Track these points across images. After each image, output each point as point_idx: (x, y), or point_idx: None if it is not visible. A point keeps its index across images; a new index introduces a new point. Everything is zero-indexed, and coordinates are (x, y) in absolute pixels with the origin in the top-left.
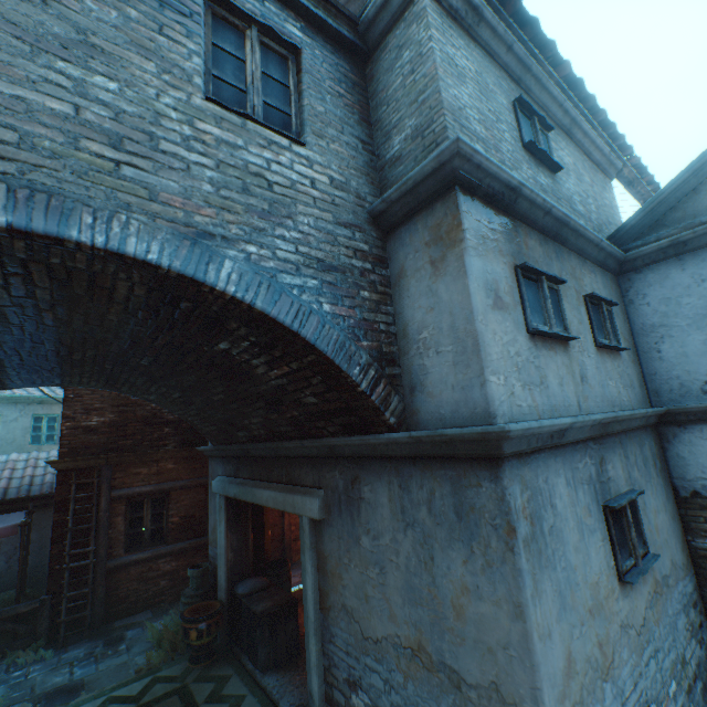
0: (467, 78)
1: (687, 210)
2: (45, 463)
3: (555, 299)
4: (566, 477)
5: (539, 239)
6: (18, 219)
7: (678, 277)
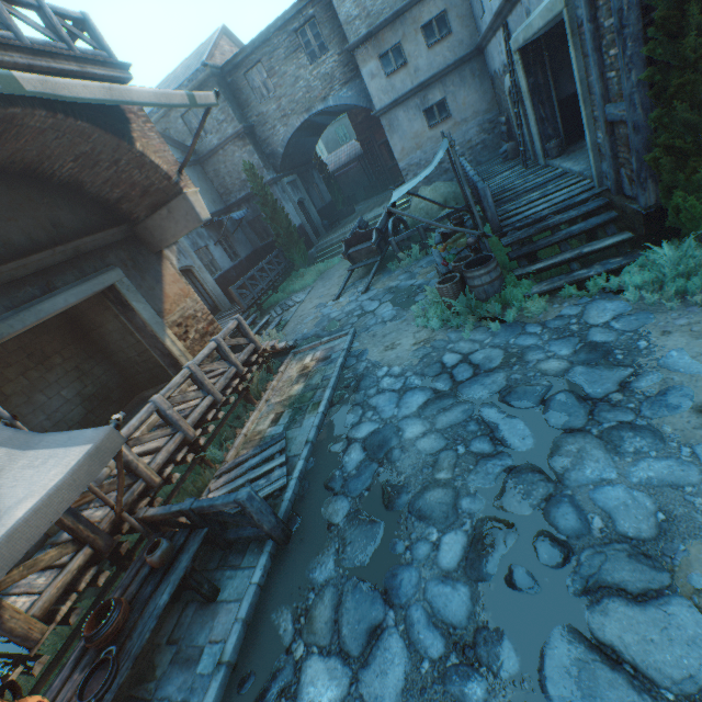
0: None
1: None
2: None
3: (399, 51)
4: (404, 111)
5: (390, 28)
6: (309, 116)
7: None
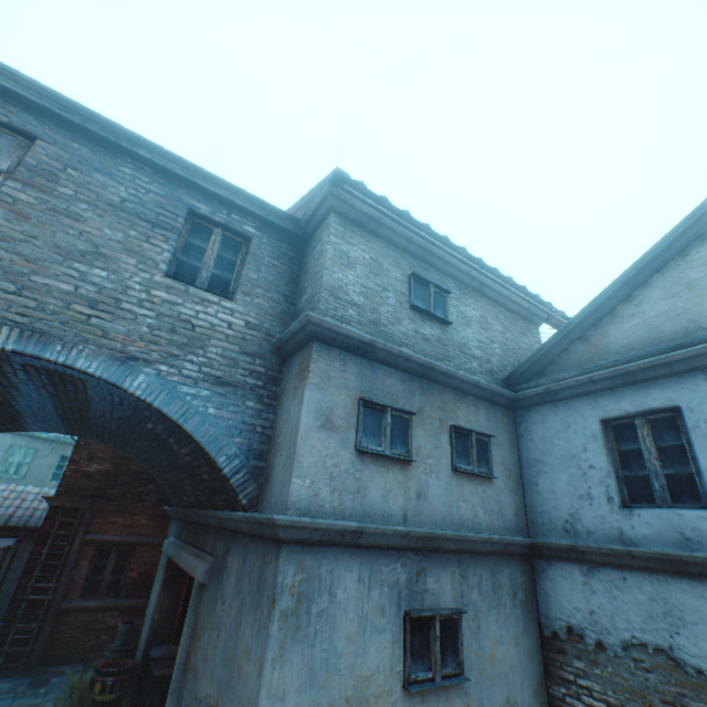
0: (359, 264)
1: (561, 365)
2: None
3: (404, 426)
4: (360, 574)
5: (403, 377)
6: (20, 347)
7: (553, 420)
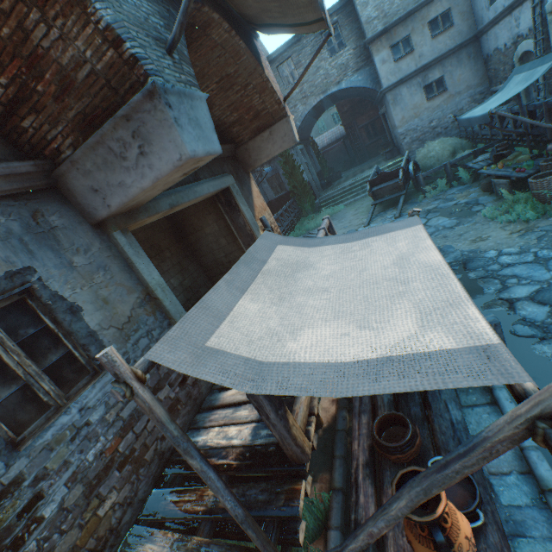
0: (369, 1)
1: None
2: (341, 128)
3: (407, 42)
4: (406, 88)
5: (402, 25)
6: (324, 97)
7: None
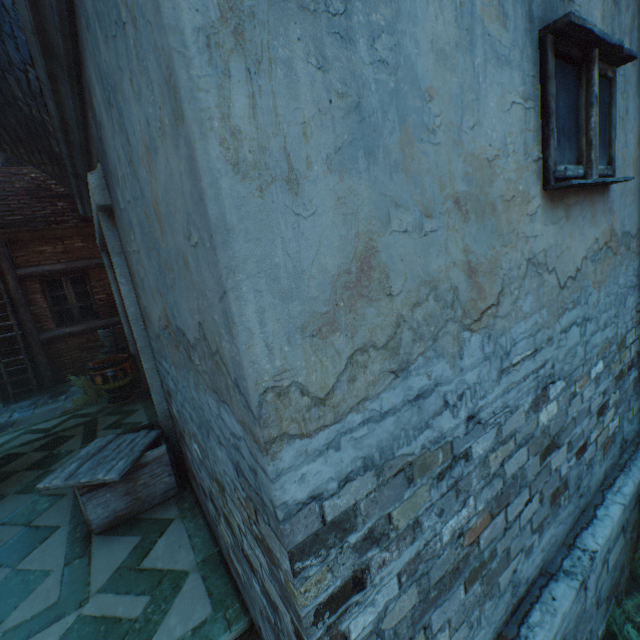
0: None
1: None
2: None
3: None
4: None
5: None
6: None
7: None
